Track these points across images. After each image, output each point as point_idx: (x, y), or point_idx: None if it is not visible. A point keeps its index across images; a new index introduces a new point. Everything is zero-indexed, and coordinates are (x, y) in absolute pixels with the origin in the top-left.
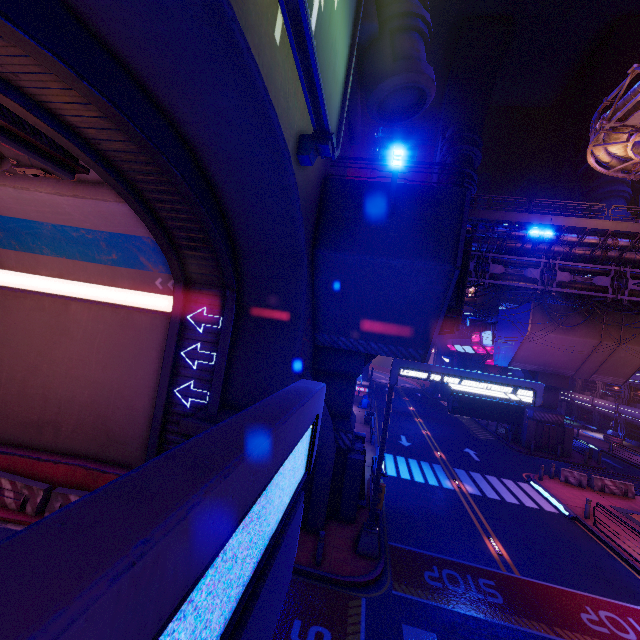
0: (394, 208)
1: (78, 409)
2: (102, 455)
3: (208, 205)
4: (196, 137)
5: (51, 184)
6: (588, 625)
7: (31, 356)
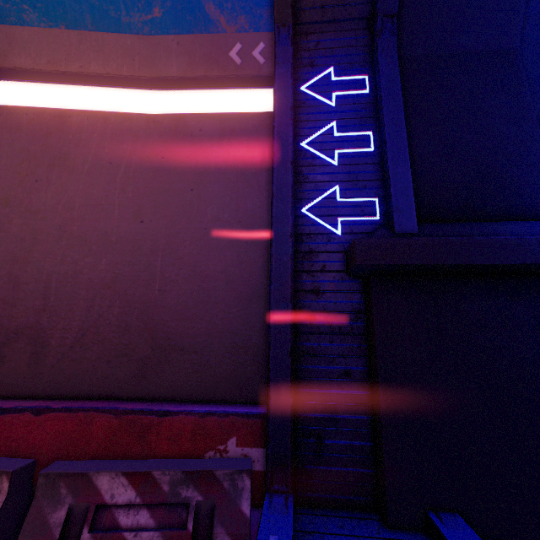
0: None
1: (86, 296)
2: (143, 385)
3: None
4: None
5: None
6: None
7: None
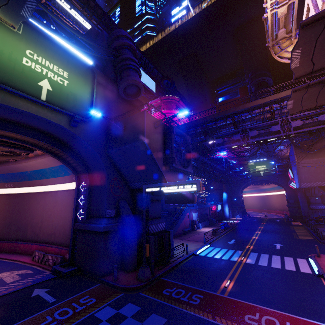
0: (125, 127)
1: (59, 227)
2: (65, 244)
3: (62, 148)
4: (45, 131)
5: (40, 156)
6: (244, 319)
7: (49, 211)
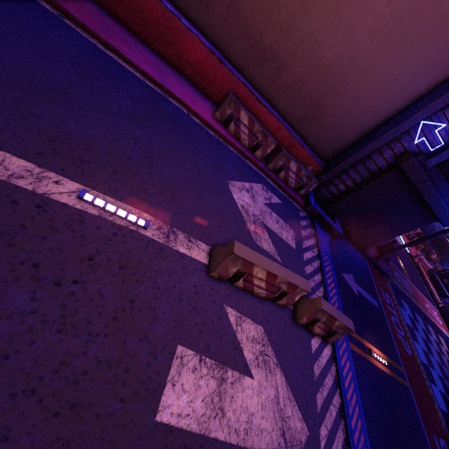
0: None
1: (312, 64)
2: (297, 124)
3: None
4: None
5: None
6: (427, 309)
7: None
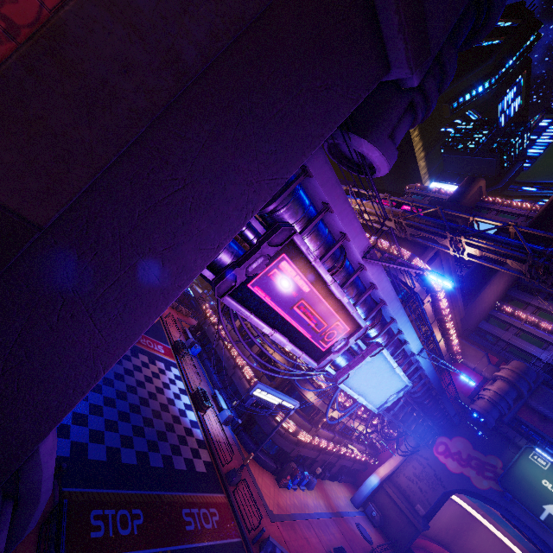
0: None
1: None
2: None
3: None
4: None
5: None
6: (141, 342)
7: None
